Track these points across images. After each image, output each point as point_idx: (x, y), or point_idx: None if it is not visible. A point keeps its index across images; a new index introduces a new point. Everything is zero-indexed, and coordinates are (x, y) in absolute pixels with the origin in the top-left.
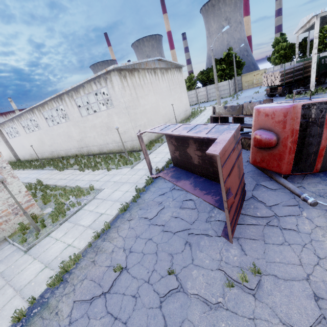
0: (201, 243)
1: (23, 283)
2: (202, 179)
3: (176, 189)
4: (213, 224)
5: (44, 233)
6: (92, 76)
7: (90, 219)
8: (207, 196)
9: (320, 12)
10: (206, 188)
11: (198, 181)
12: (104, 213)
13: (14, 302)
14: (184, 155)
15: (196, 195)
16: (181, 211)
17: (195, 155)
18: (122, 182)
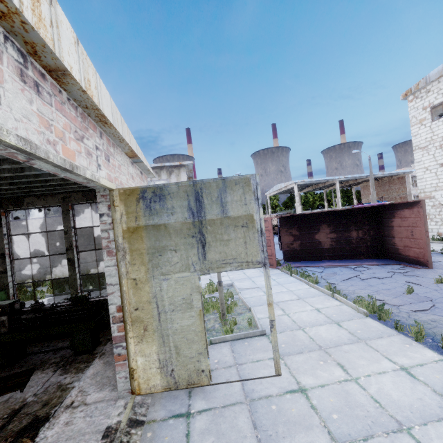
0: (418, 273)
1: (345, 337)
2: (337, 260)
3: (328, 267)
4: (402, 269)
5: (240, 321)
6: (153, 165)
7: (286, 295)
8: (366, 263)
9: (298, 181)
10: (354, 262)
11: (336, 261)
12: (292, 290)
13: (380, 343)
14: (309, 243)
15: (357, 264)
16: (366, 271)
17: (328, 238)
18: (245, 278)
